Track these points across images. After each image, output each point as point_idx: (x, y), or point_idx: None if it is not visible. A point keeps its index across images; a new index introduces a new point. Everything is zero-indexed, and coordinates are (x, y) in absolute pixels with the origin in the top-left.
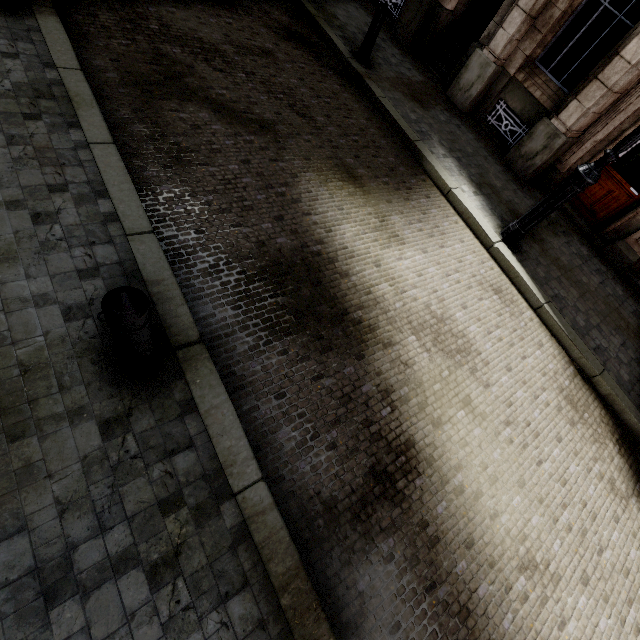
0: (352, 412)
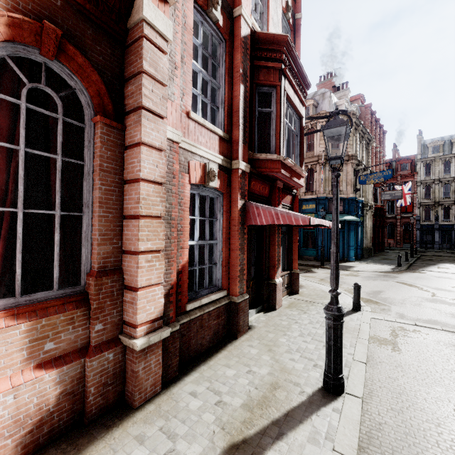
0: (426, 265)
